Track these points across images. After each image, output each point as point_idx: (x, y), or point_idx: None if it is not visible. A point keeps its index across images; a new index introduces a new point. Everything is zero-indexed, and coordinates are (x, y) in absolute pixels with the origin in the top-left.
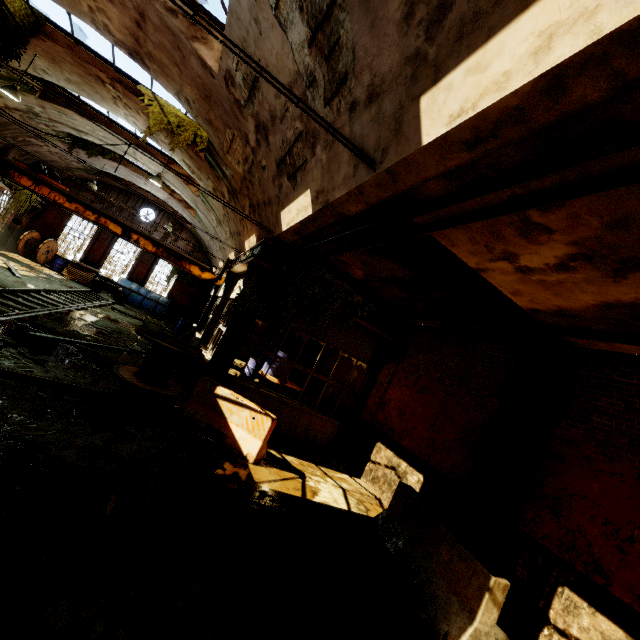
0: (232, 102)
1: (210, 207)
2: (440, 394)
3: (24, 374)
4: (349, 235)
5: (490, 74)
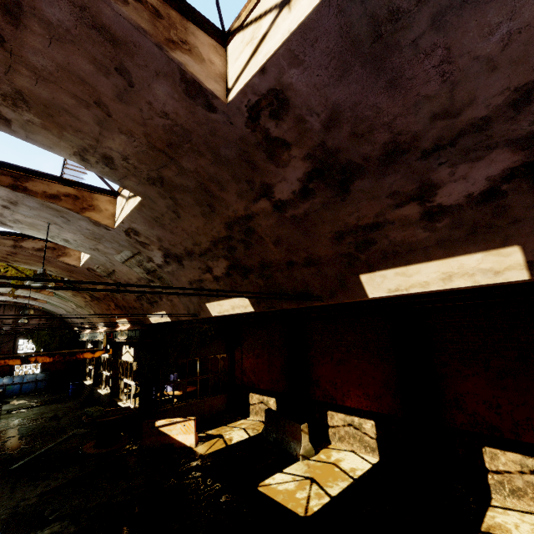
0: (93, 274)
1: (68, 300)
2: (266, 355)
3: (53, 487)
4: (192, 320)
5: (224, 308)
